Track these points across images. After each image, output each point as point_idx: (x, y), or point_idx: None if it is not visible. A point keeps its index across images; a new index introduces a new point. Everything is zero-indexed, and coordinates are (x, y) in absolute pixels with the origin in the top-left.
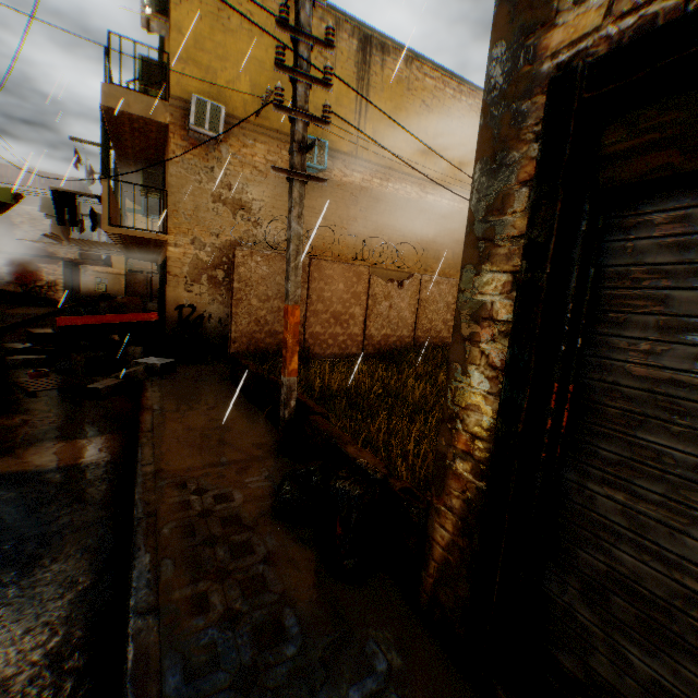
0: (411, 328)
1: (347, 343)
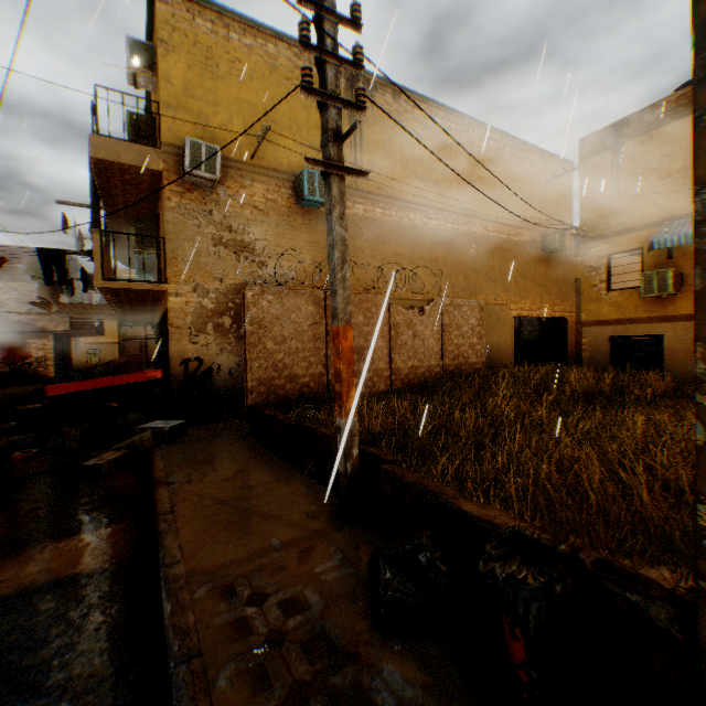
0: (438, 357)
1: (373, 379)
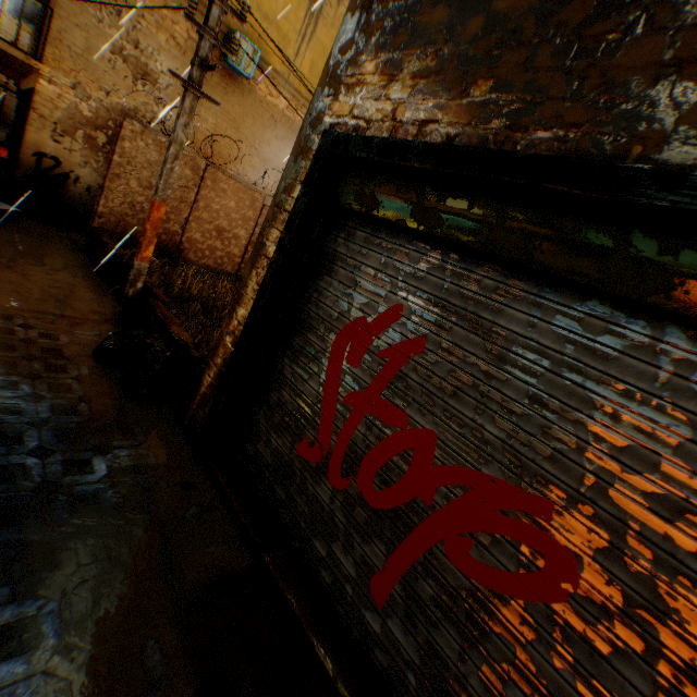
0: None
1: (224, 259)
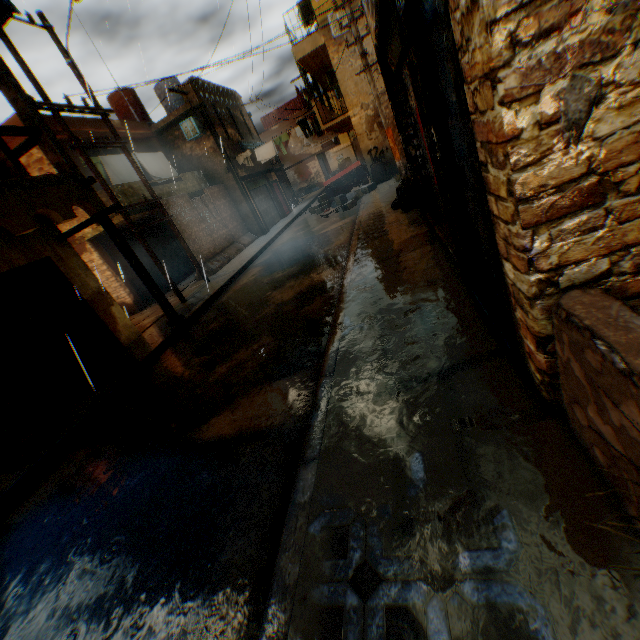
0: None
1: None
